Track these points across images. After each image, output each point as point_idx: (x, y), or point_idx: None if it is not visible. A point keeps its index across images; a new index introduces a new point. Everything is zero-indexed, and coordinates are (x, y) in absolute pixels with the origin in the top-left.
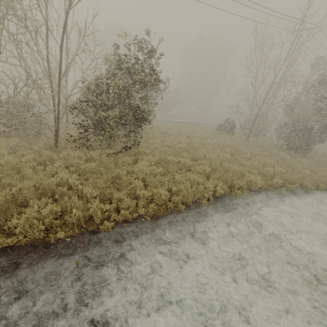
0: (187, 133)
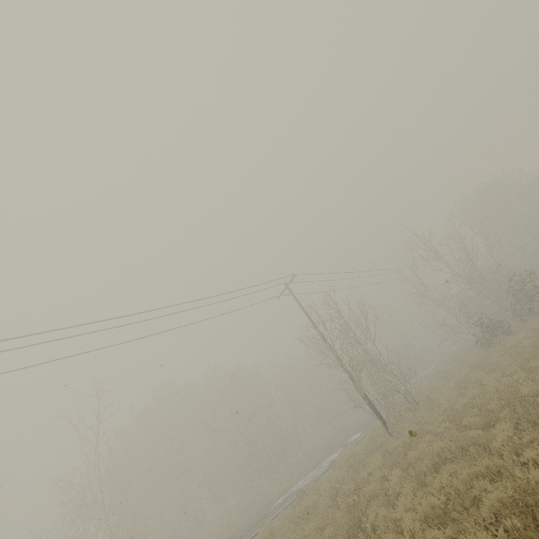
0: None
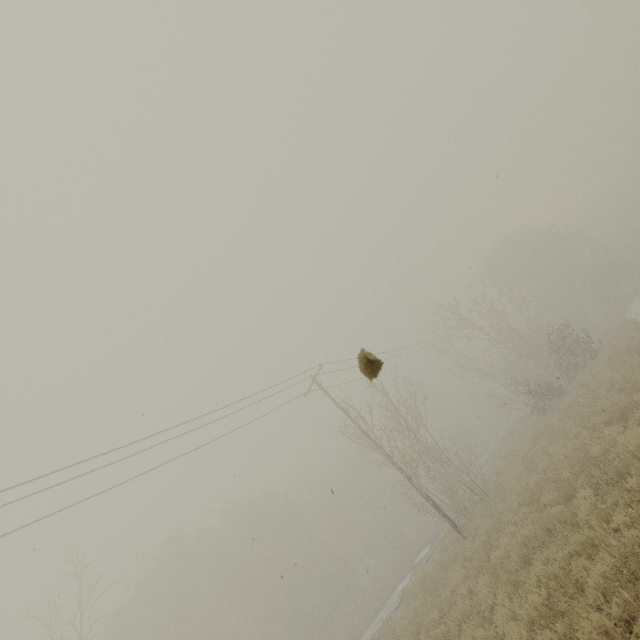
0: None
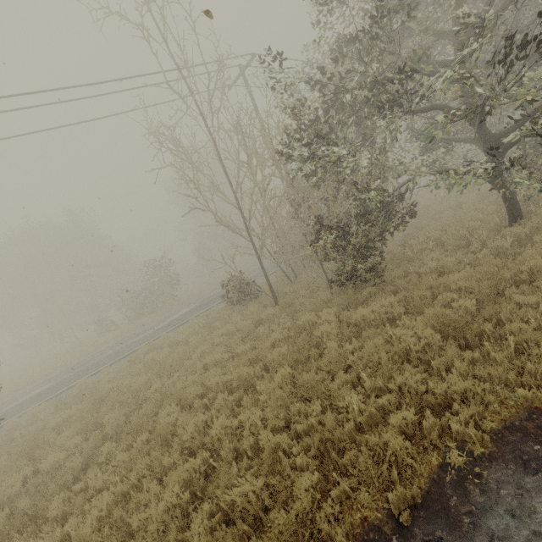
0: (119, 387)
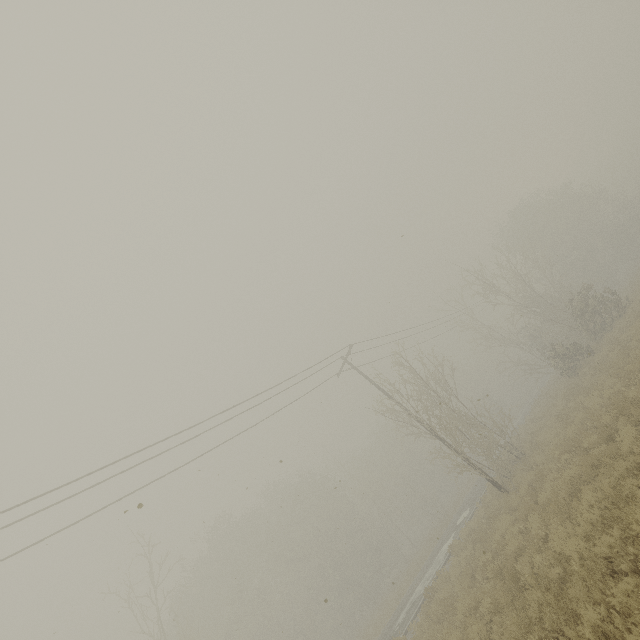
0: None
